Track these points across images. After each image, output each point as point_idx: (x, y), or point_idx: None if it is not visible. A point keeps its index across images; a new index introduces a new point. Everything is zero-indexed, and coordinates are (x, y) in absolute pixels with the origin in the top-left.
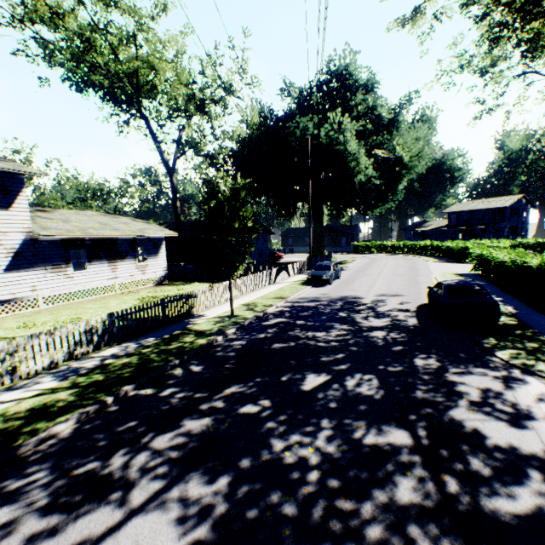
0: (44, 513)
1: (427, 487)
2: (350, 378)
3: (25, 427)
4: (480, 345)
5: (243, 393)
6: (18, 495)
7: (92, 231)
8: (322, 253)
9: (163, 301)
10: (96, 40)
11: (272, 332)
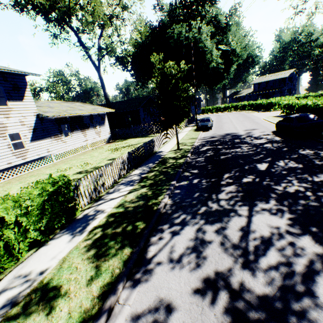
0: (209, 224)
1: None
2: (278, 162)
3: (147, 203)
4: None
5: (234, 176)
6: (185, 222)
7: (70, 111)
8: (189, 115)
9: (144, 144)
10: None
11: (211, 153)
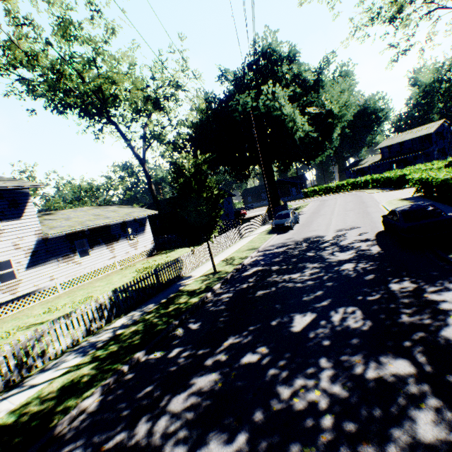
0: None
1: (447, 419)
2: (334, 313)
3: (58, 406)
4: (448, 260)
5: (240, 344)
6: None
7: (89, 222)
8: (278, 204)
9: (156, 270)
10: (65, 70)
11: (252, 281)
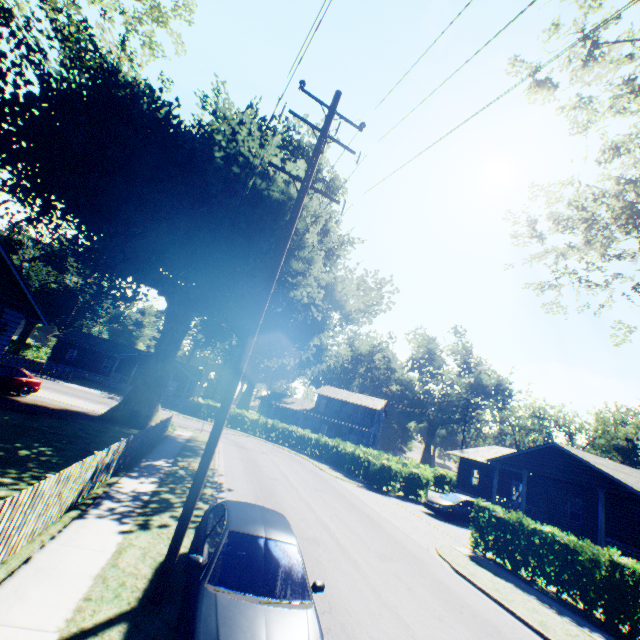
0: None
1: None
2: None
3: None
4: None
5: None
6: None
7: None
8: (152, 409)
9: None
10: None
11: None
